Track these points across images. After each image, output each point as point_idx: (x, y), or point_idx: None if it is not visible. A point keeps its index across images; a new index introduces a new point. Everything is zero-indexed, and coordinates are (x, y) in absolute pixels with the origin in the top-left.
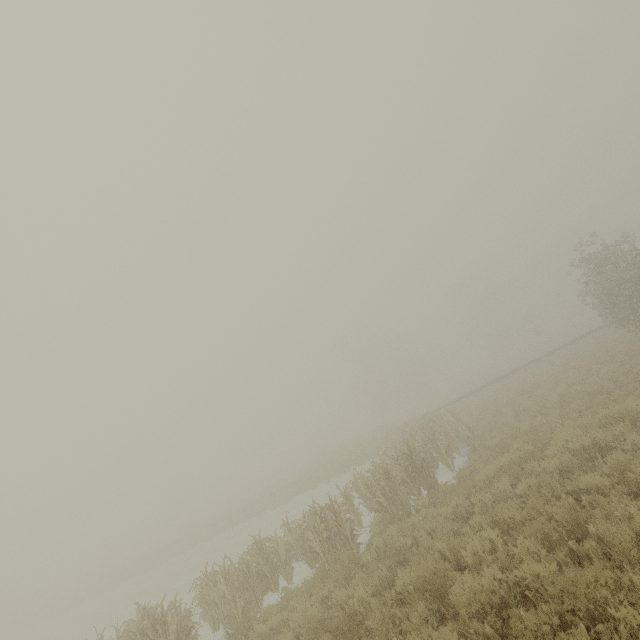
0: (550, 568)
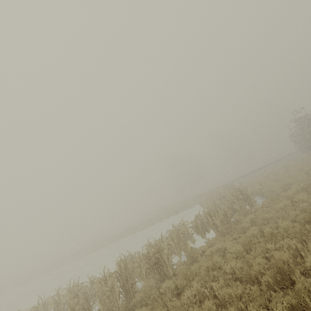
0: None
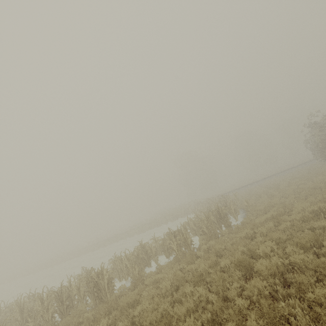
0: (309, 257)
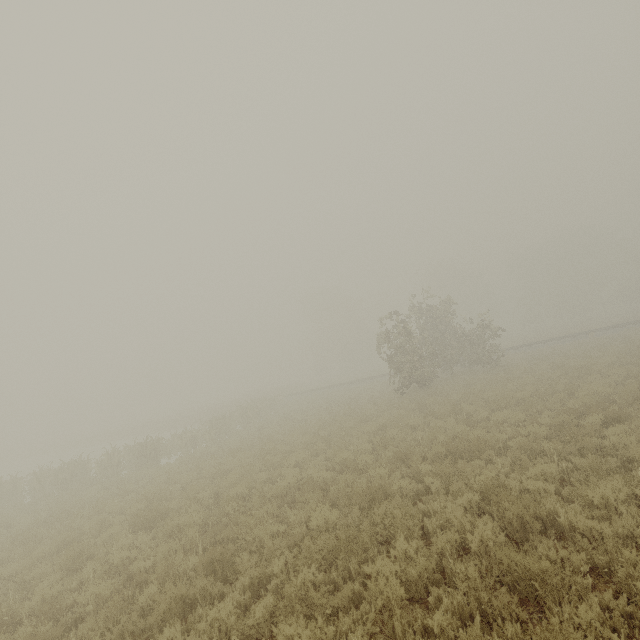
0: None
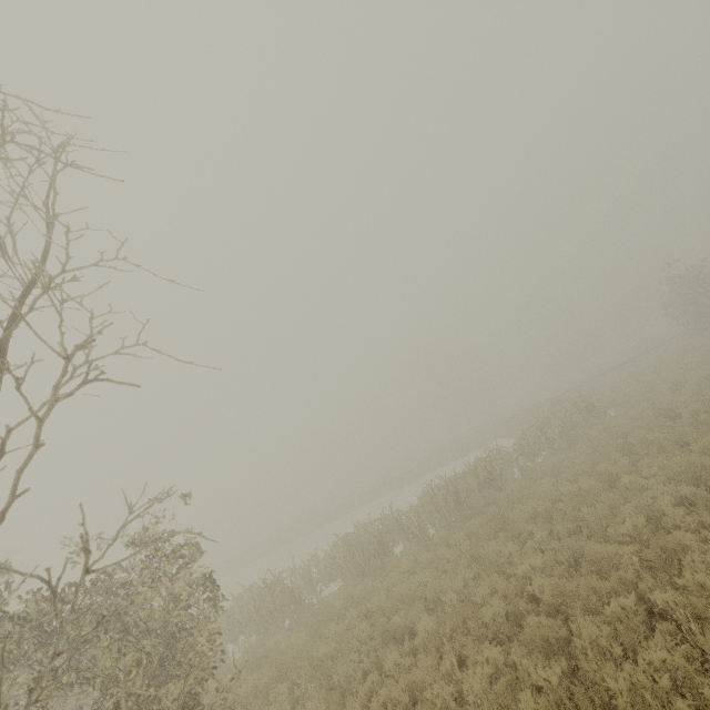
0: None
